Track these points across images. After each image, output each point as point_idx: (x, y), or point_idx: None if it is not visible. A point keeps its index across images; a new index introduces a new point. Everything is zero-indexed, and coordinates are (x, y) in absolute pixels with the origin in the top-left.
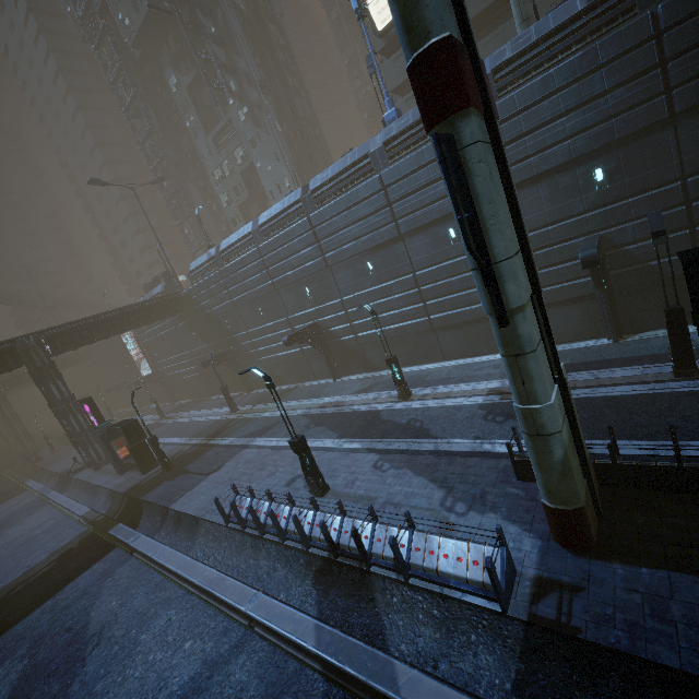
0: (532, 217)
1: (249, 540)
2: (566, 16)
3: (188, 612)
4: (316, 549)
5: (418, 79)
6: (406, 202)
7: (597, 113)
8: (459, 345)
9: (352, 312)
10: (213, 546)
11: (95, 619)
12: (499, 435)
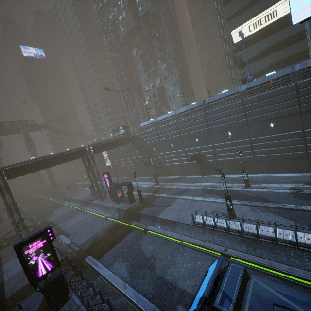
0: (310, 123)
1: (207, 230)
2: None
3: (190, 252)
4: (246, 235)
5: None
6: (253, 112)
7: None
8: (265, 168)
9: (216, 150)
10: (187, 232)
11: (146, 252)
12: (306, 204)
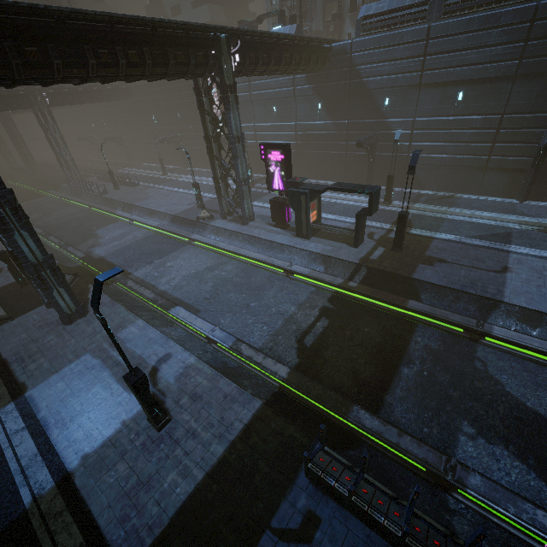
0: None
1: None
2: None
3: None
4: None
5: None
6: None
7: None
8: None
9: None
10: None
11: None
12: None
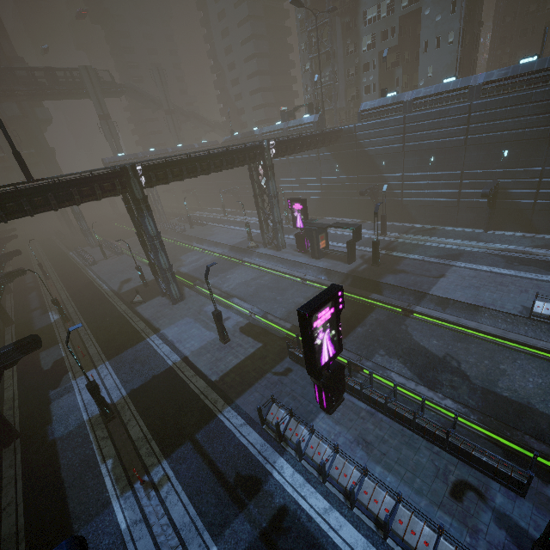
0: None
1: None
2: None
3: (529, 361)
4: None
5: None
6: None
7: None
8: None
9: (548, 182)
10: (506, 327)
11: (431, 348)
12: None
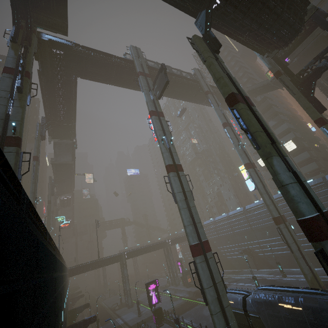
0: None
1: None
2: (310, 185)
3: None
4: None
5: (273, 219)
6: None
7: (325, 205)
8: None
9: (262, 246)
10: None
11: (205, 314)
12: None
